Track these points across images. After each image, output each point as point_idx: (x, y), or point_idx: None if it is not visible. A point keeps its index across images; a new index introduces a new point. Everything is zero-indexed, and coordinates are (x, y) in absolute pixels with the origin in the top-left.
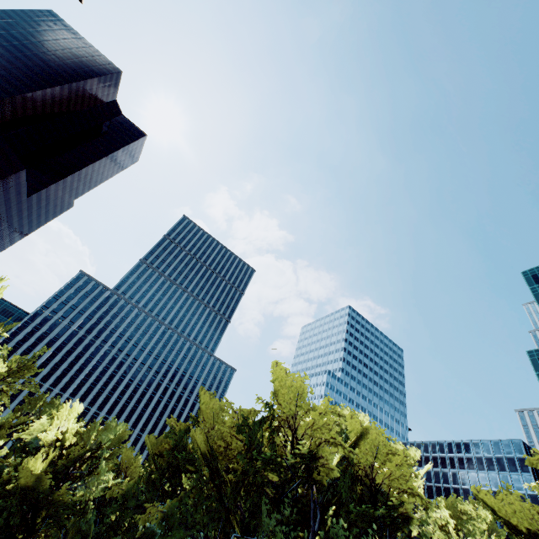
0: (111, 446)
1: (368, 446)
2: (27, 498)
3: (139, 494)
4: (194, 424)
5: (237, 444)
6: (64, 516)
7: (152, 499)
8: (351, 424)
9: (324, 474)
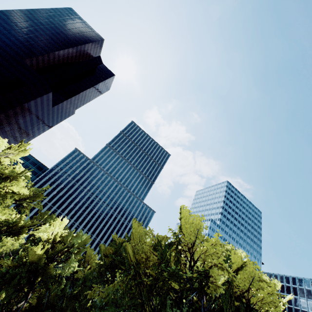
0: (79, 246)
1: (245, 275)
2: (29, 269)
3: (93, 277)
4: (128, 241)
5: (153, 258)
6: (48, 284)
7: (100, 282)
8: (233, 256)
9: (213, 290)
